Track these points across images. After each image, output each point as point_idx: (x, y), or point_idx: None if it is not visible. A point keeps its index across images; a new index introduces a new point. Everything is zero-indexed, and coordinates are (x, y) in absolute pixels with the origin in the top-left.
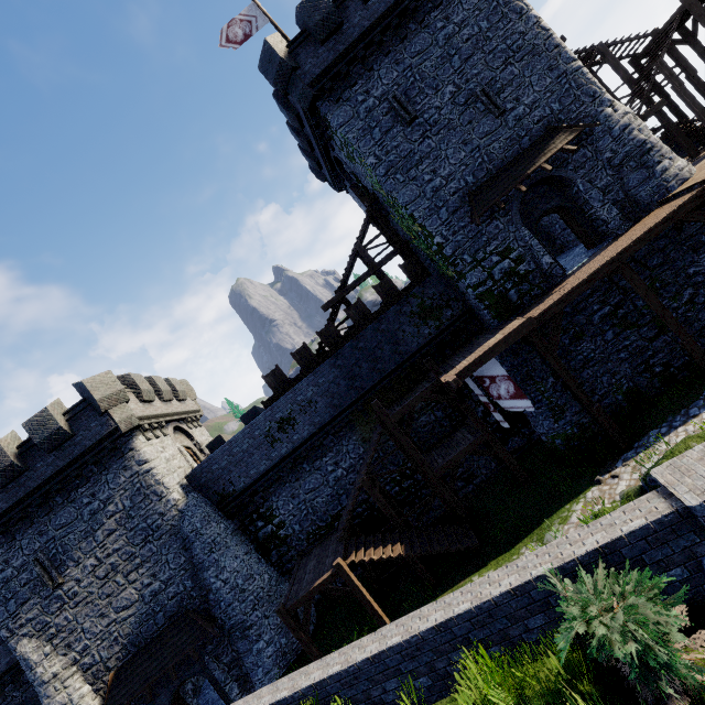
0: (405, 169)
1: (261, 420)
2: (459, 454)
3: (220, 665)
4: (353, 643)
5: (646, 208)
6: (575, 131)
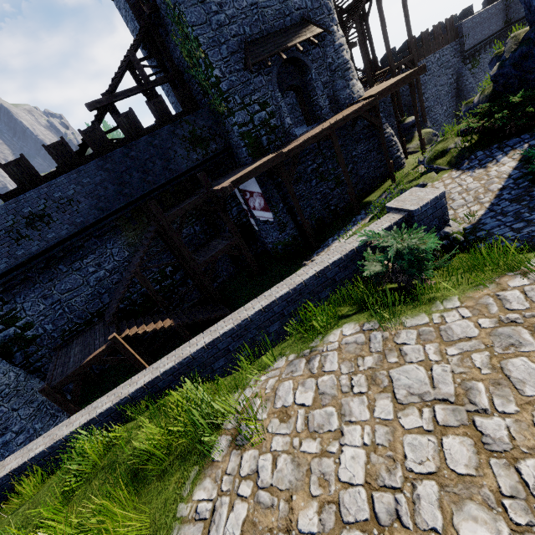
0: None
1: (0, 212)
2: (219, 252)
3: None
4: (181, 347)
5: (341, 107)
6: (318, 30)
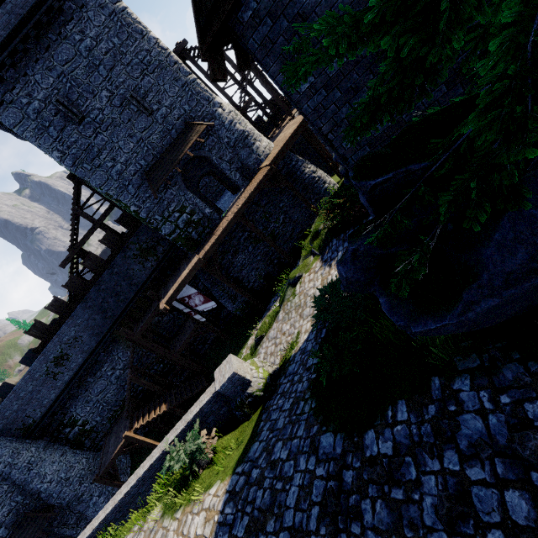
0: (89, 159)
1: (37, 365)
2: (187, 339)
3: (69, 527)
4: (117, 492)
5: (253, 172)
6: (202, 128)
